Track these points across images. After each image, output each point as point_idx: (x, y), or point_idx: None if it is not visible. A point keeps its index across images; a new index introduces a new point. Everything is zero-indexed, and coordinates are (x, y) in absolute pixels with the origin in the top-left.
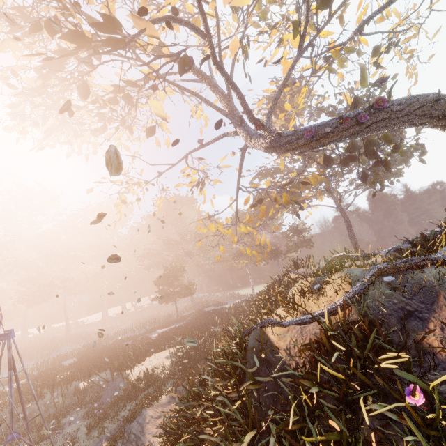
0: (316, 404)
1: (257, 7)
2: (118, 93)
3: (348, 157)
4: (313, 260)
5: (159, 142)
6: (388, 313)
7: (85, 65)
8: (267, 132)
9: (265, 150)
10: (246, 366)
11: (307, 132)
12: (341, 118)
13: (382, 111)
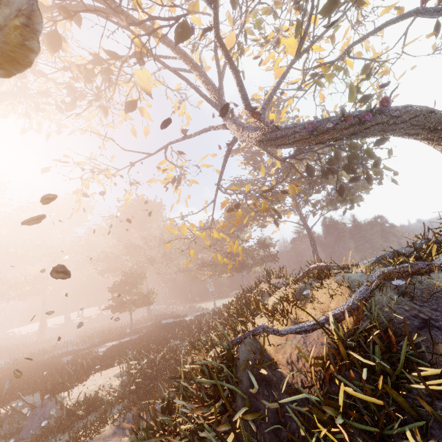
0: (337, 440)
1: (253, 15)
2: (96, 64)
3: (328, 169)
4: (286, 272)
5: (135, 131)
6: (401, 322)
7: (61, 13)
8: (263, 123)
9: (257, 143)
10: (236, 387)
11: (309, 124)
12: (343, 114)
13: (382, 115)
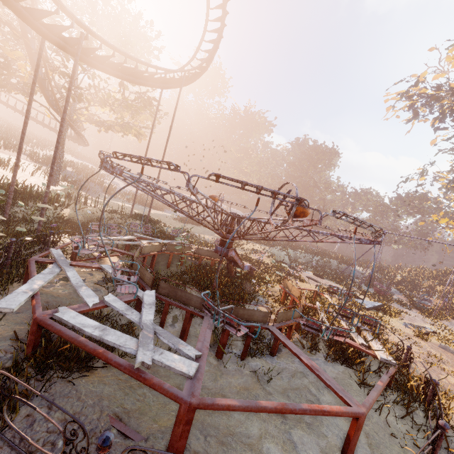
0: None
1: None
2: None
3: None
4: None
5: None
6: None
7: None
8: None
9: None
10: None
11: None
12: None
13: None
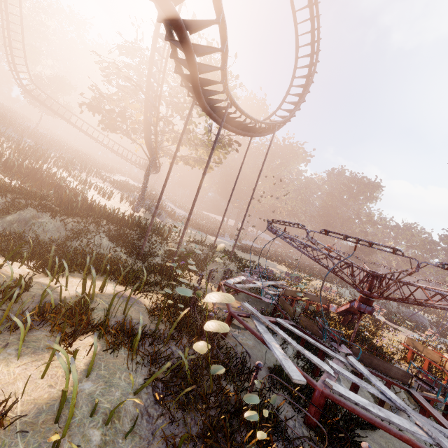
0: None
1: None
2: None
3: None
4: None
5: None
6: None
7: None
8: None
9: None
10: None
11: None
12: None
13: None
